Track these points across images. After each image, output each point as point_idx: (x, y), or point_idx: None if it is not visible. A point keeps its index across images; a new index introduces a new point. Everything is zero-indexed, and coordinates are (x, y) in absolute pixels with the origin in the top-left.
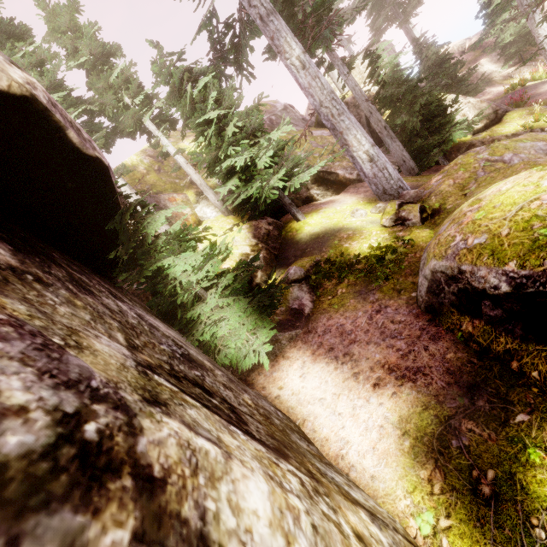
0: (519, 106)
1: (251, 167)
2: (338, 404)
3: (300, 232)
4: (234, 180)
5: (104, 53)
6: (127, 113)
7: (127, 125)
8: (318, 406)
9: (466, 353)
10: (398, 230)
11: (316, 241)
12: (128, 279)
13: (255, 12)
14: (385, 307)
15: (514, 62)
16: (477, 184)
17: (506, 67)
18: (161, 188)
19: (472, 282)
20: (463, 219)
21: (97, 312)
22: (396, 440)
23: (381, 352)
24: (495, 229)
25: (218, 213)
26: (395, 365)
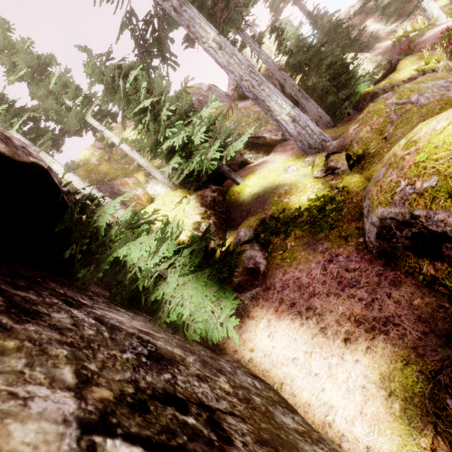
0: (408, 54)
1: (189, 144)
2: (313, 364)
3: (242, 194)
4: (176, 158)
5: (40, 64)
6: (70, 114)
7: (72, 125)
8: (292, 367)
9: (433, 297)
10: (330, 179)
11: (258, 200)
12: (86, 276)
13: (169, 5)
14: (336, 256)
15: (394, 19)
16: (394, 126)
17: (388, 25)
18: (114, 175)
19: (428, 226)
20: (403, 163)
21: (38, 346)
22: (383, 403)
23: (344, 304)
24: (444, 170)
25: (167, 188)
26: (361, 316)
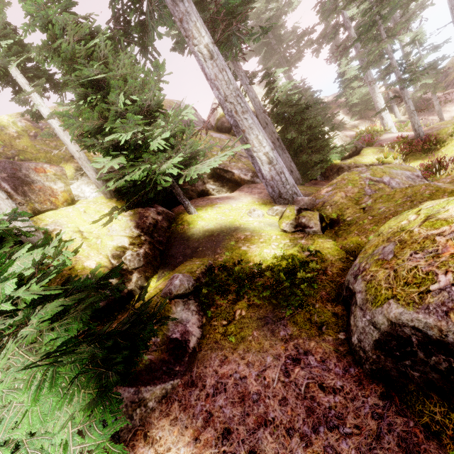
0: (369, 146)
1: (143, 148)
2: None
3: (192, 226)
4: (119, 158)
5: None
6: None
7: None
8: None
9: None
10: (299, 237)
11: (210, 239)
12: None
13: None
14: (305, 353)
15: (357, 118)
16: (373, 199)
17: (353, 120)
18: (32, 156)
19: None
20: (436, 247)
21: None
22: None
23: None
24: None
25: (99, 193)
26: None
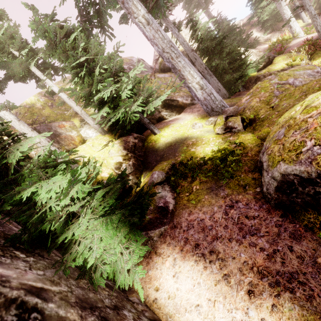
0: (280, 54)
1: (117, 98)
2: (216, 315)
3: (157, 142)
4: (105, 108)
5: None
6: (14, 61)
7: (16, 71)
8: (196, 315)
9: None
10: (228, 136)
11: (170, 148)
12: None
13: None
14: (236, 202)
15: (269, 31)
16: (279, 99)
17: (266, 34)
18: (54, 118)
19: None
20: (307, 125)
21: None
22: None
23: (246, 251)
24: None
25: (97, 133)
26: (264, 268)
